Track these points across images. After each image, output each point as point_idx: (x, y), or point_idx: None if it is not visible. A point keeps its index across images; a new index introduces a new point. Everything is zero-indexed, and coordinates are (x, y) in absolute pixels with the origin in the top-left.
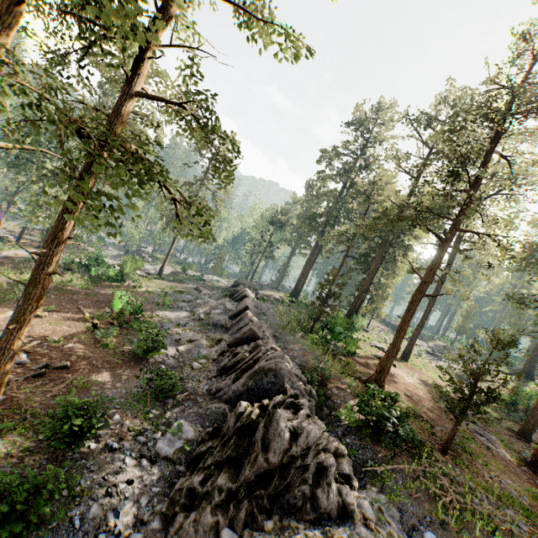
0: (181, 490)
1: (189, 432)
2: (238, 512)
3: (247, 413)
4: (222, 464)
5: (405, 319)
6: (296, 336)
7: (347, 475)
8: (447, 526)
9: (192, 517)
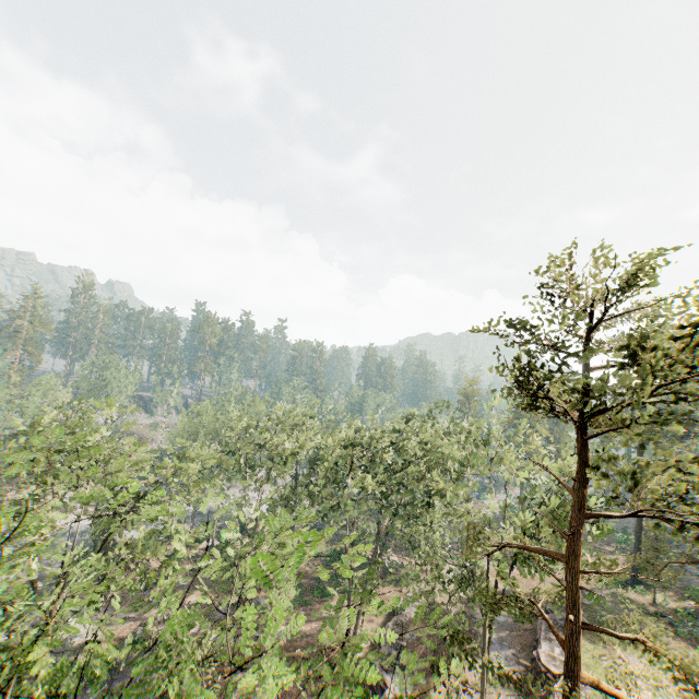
0: None
1: None
2: None
3: None
4: None
5: None
6: None
7: None
8: None
9: None
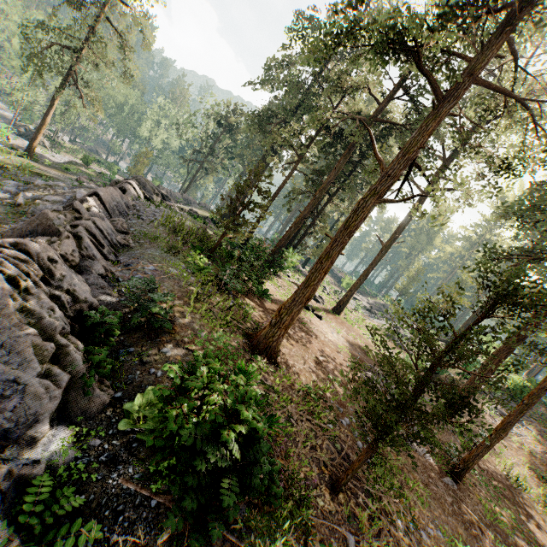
0: None
1: None
2: None
3: None
4: None
5: (337, 241)
6: (170, 254)
7: None
8: None
9: None
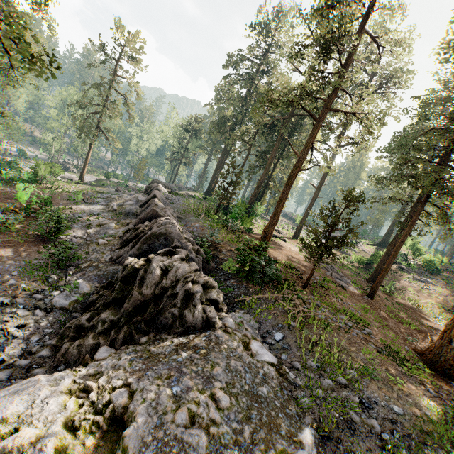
0: (71, 328)
1: (85, 288)
2: (118, 335)
3: (132, 264)
4: (109, 305)
5: (284, 192)
6: (199, 218)
7: (215, 300)
8: (293, 329)
9: (76, 344)
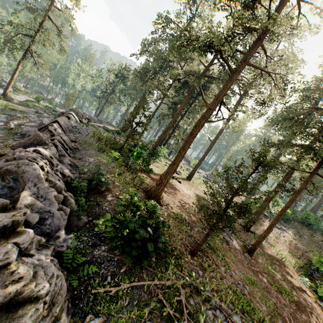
0: None
1: None
2: None
3: None
4: None
5: (187, 141)
6: (99, 152)
7: None
8: None
9: None
